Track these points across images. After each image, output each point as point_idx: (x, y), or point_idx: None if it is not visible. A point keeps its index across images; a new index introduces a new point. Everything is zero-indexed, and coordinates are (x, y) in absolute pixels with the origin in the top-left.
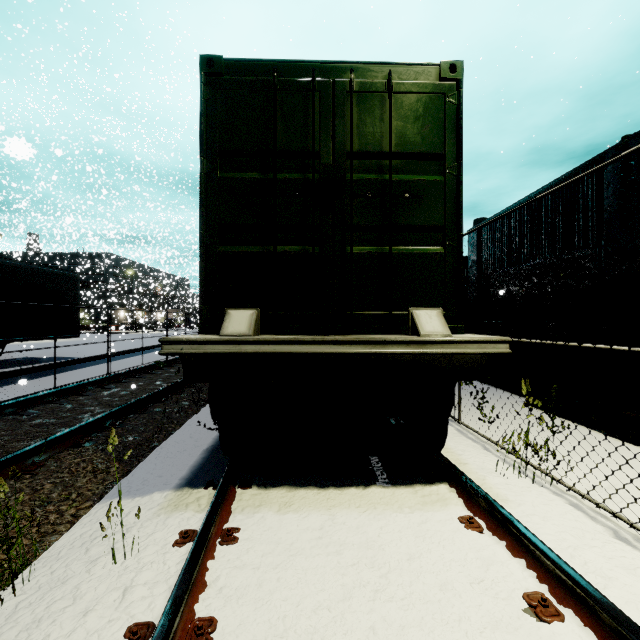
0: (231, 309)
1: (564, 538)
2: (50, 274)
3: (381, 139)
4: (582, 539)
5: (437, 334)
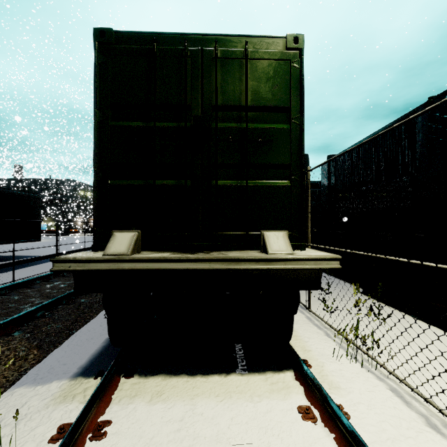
0: (117, 231)
1: (384, 428)
2: (18, 195)
3: (240, 95)
4: (399, 428)
5: (281, 253)
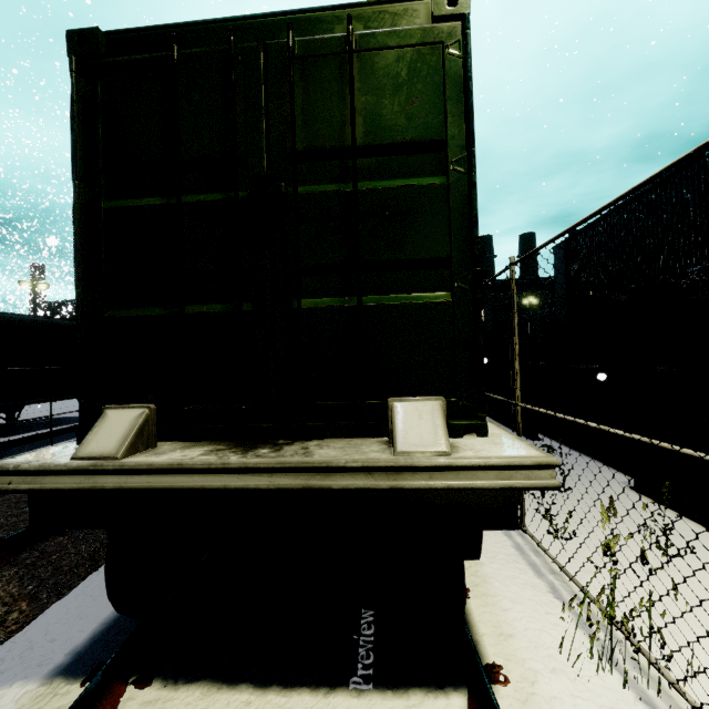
0: (111, 408)
1: None
2: (71, 327)
3: (342, 127)
4: None
5: (424, 451)
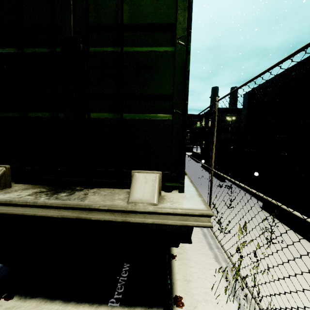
0: None
1: None
2: None
3: (116, 11)
4: None
5: (143, 202)
